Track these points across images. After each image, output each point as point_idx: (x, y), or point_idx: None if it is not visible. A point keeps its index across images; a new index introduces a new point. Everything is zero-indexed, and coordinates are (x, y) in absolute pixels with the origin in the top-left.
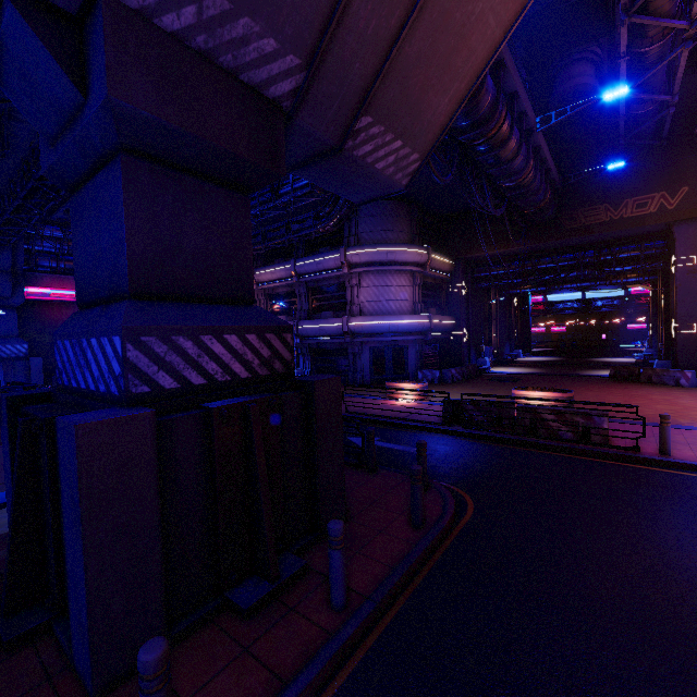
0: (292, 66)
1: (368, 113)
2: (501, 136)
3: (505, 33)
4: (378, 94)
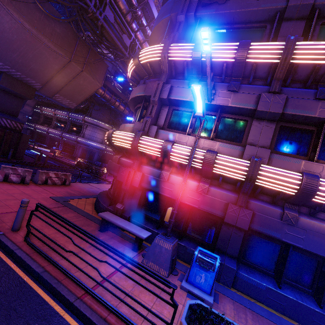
0: (39, 85)
1: (59, 94)
2: (116, 106)
3: (94, 91)
4: (61, 92)
